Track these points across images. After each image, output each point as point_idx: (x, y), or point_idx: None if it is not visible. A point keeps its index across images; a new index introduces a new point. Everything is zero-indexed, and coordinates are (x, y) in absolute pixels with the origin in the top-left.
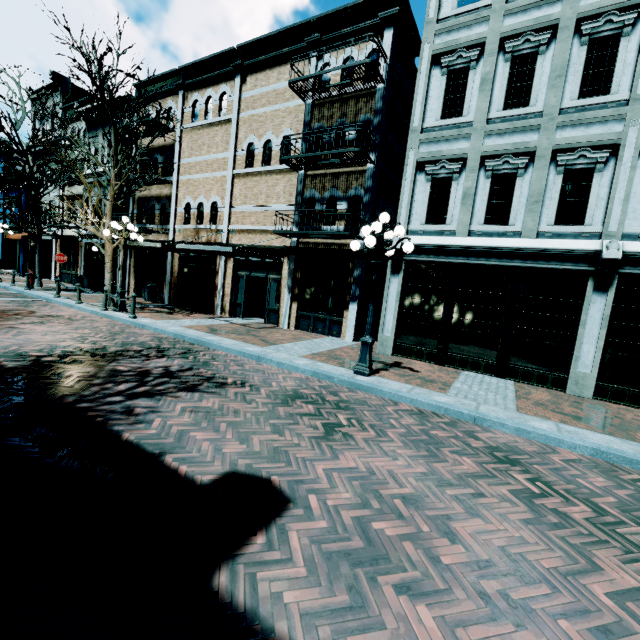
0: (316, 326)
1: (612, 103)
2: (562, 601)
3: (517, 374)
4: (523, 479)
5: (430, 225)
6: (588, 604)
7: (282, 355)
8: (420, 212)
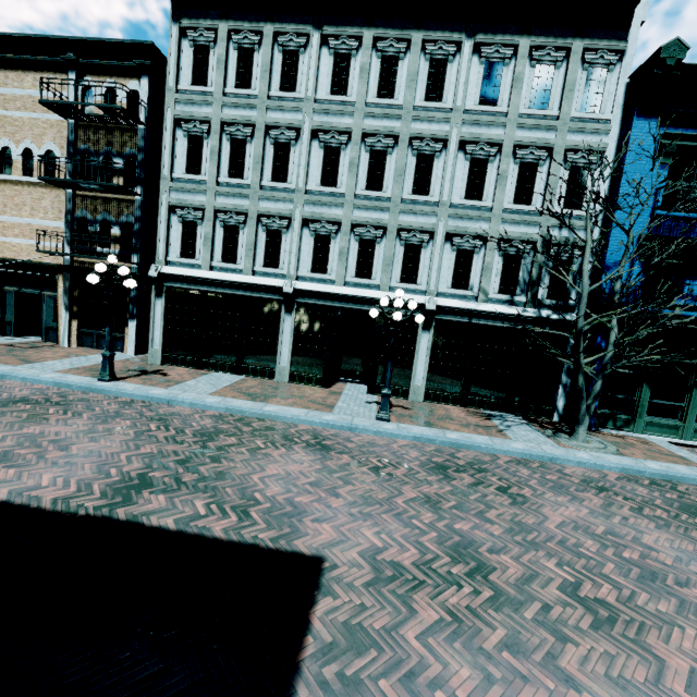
0: (100, 342)
1: (289, 189)
2: (98, 460)
3: (249, 371)
4: (155, 426)
5: (184, 258)
6: (111, 459)
7: (33, 371)
8: (176, 247)
